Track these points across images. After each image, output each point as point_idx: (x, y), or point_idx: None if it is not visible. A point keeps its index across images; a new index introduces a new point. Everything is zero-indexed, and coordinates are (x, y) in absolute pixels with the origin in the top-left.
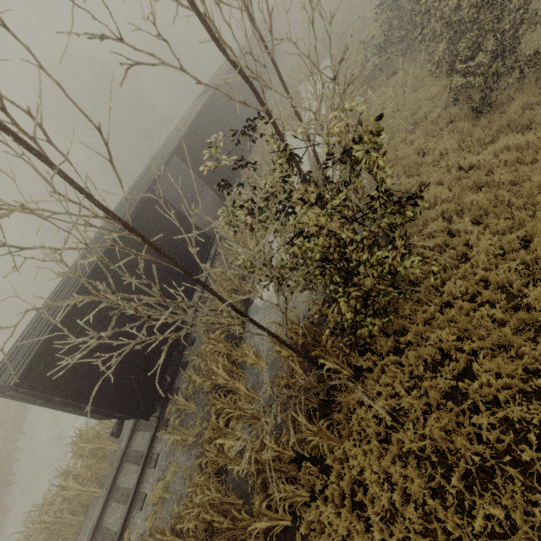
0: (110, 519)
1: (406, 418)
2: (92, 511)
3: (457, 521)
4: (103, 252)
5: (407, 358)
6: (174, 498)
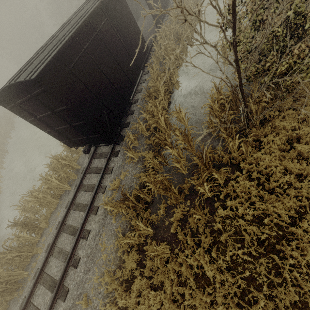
0: (80, 199)
1: (302, 140)
2: (65, 197)
3: None
4: (88, 14)
5: (307, 109)
6: (126, 187)
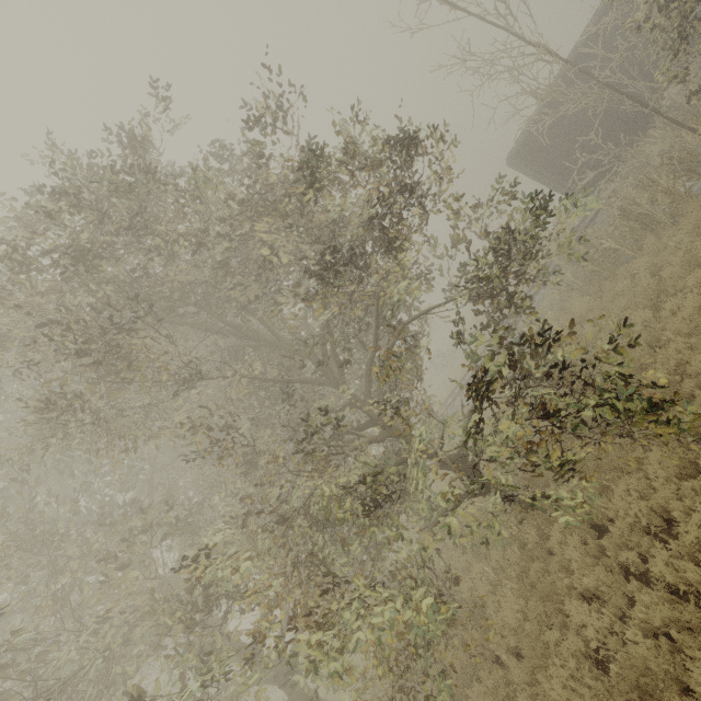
0: None
1: None
2: None
3: None
4: (581, 45)
5: None
6: None
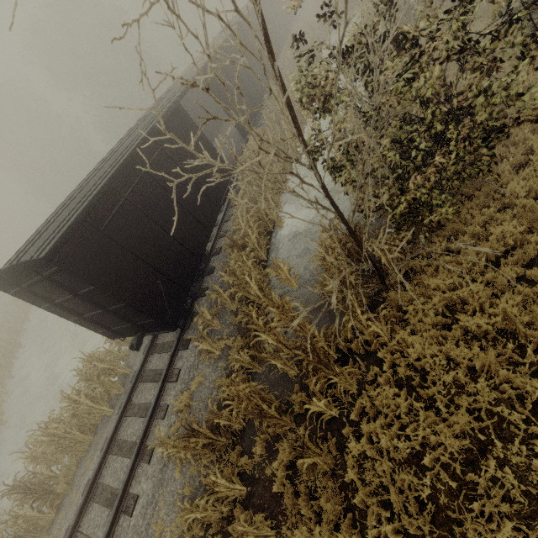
0: (126, 432)
1: (468, 307)
2: (103, 430)
3: (536, 384)
4: (132, 150)
5: (468, 254)
6: (201, 405)
